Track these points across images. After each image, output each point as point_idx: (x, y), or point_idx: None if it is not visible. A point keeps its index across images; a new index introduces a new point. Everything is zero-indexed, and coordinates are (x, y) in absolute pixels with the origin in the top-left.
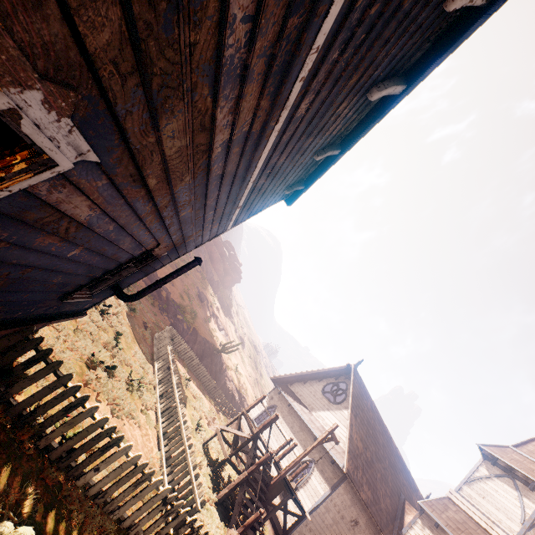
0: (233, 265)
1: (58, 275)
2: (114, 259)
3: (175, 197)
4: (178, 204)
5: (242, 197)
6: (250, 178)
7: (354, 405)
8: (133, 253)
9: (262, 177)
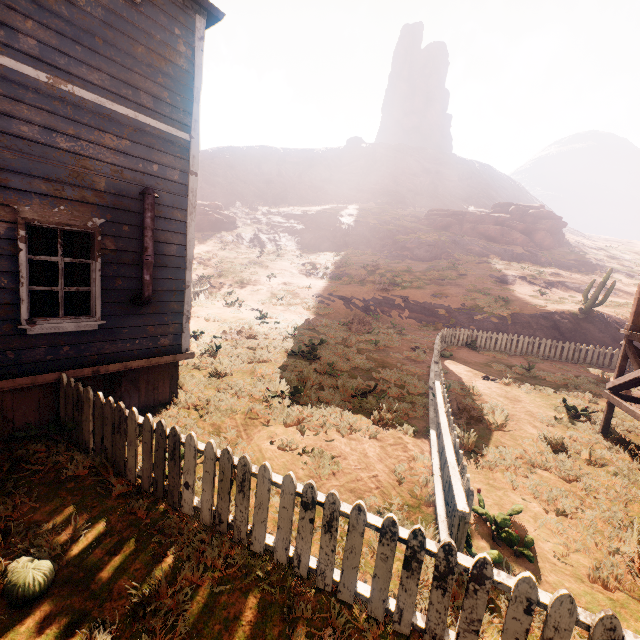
0: (529, 217)
1: None
2: None
3: None
4: None
5: None
6: None
7: None
8: None
9: None
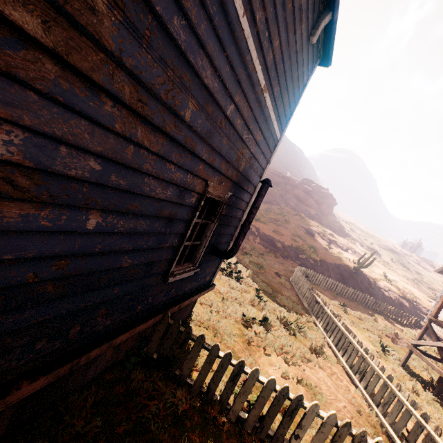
0: (320, 194)
1: (121, 257)
2: (170, 217)
3: (132, 73)
4: (156, 92)
5: (254, 64)
6: (233, 5)
7: None
8: (186, 203)
9: (252, 0)
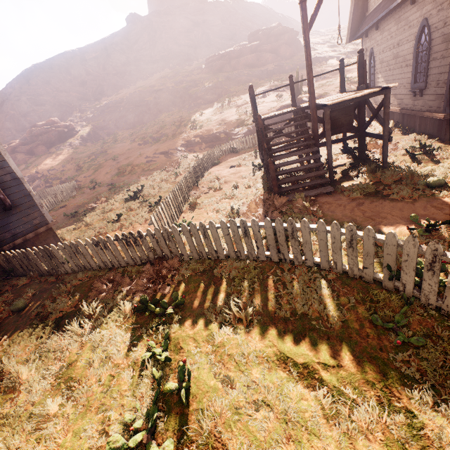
0: (272, 38)
1: None
2: None
3: None
4: None
5: None
6: None
7: None
8: None
9: None
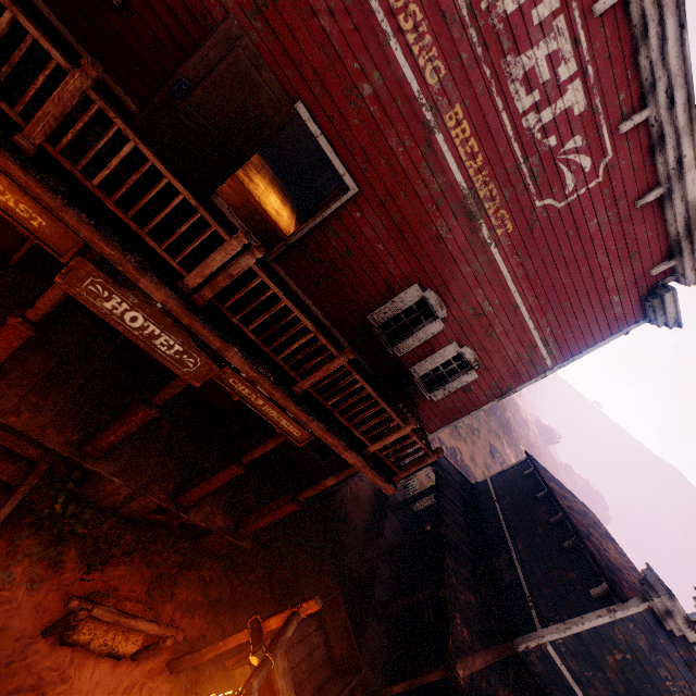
0: None
1: None
2: None
3: None
4: None
5: None
6: None
7: None
8: None
9: None
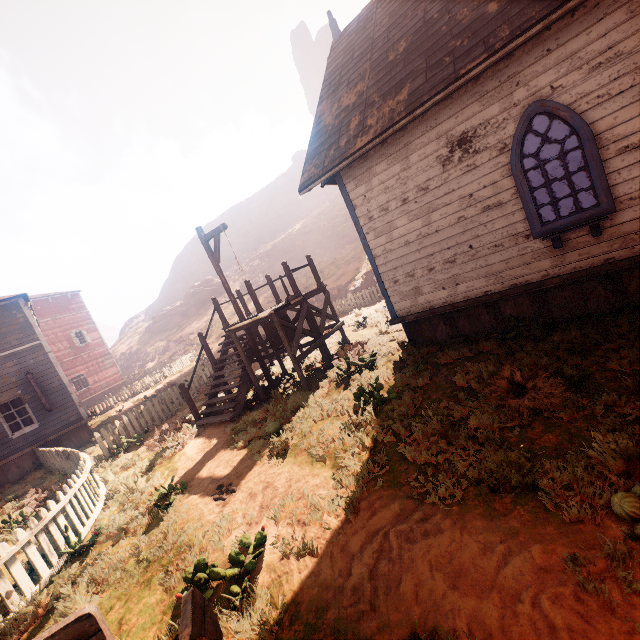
0: None
1: None
2: None
3: None
4: None
5: None
6: None
7: (329, 86)
8: None
9: None
